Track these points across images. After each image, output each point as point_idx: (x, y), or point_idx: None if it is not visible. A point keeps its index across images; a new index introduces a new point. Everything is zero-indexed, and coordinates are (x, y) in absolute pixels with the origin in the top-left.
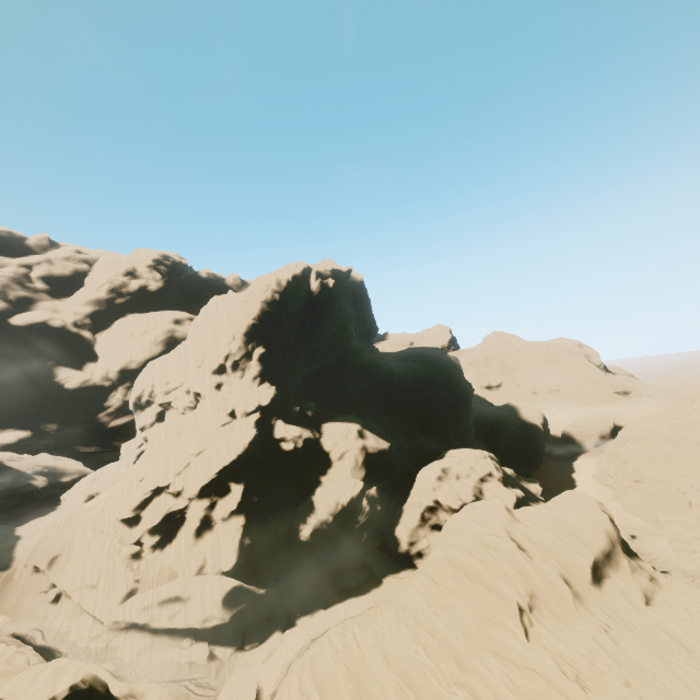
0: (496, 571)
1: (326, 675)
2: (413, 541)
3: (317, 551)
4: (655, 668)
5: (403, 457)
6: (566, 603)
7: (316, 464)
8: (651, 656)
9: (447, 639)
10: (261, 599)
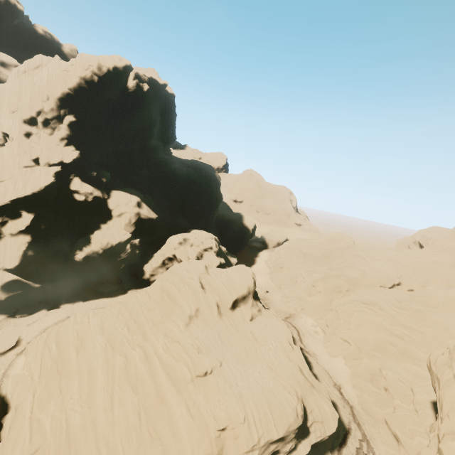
0: (184, 296)
1: (65, 336)
2: (154, 274)
3: (86, 269)
4: (238, 346)
5: (164, 226)
6: (212, 315)
7: (100, 215)
8: (239, 341)
9: (143, 325)
10: (36, 290)
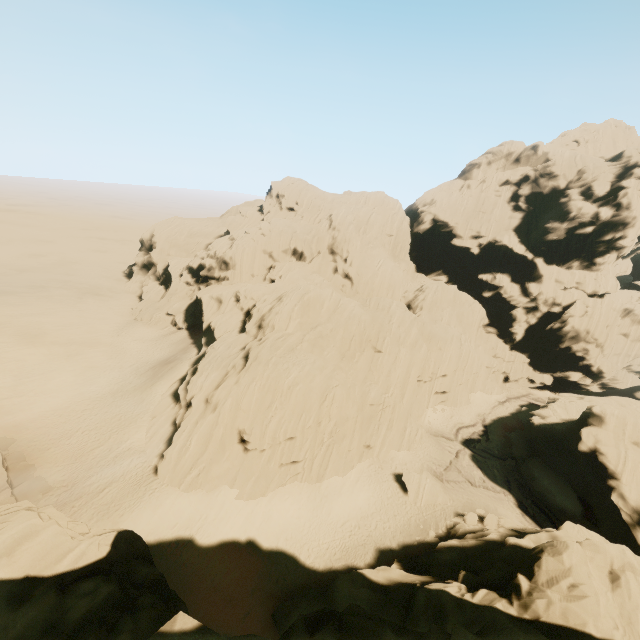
0: None
1: None
2: None
3: None
4: None
5: None
6: None
7: None
8: None
9: None
10: None
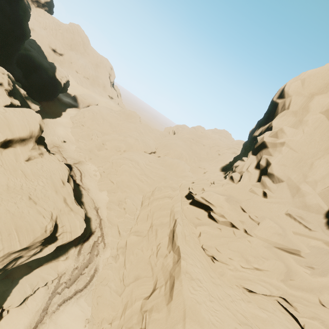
0: None
1: None
2: None
3: None
4: None
5: None
6: None
7: None
8: (2, 177)
9: None
10: None
